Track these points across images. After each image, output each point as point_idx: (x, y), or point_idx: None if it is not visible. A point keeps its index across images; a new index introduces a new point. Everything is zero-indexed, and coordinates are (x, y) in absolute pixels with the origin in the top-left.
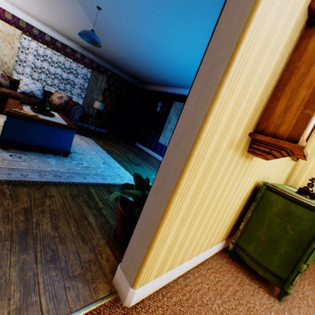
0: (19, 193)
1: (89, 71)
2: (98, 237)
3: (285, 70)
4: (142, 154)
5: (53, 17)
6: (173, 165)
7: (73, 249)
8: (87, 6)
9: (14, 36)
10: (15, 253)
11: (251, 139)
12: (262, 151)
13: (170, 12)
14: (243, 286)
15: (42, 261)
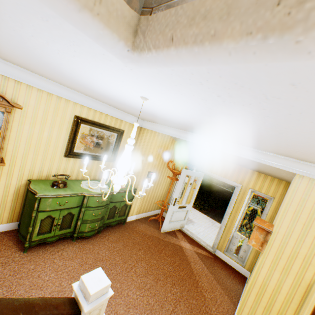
0: None
1: None
2: None
3: None
4: None
5: None
6: None
7: None
8: None
9: None
10: None
11: None
12: None
13: None
14: (0, 246)
15: None
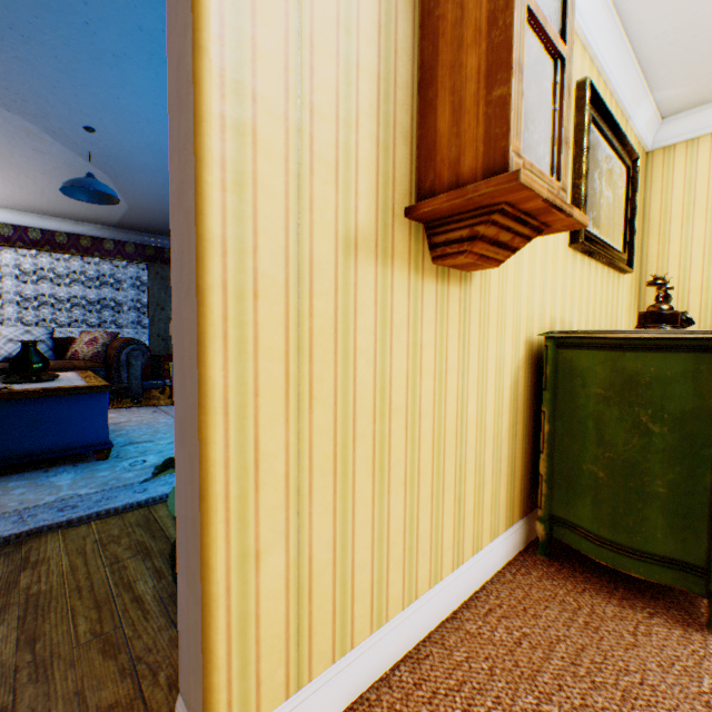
0: None
1: (142, 267)
2: (155, 629)
3: (422, 39)
4: None
5: (26, 189)
6: (186, 342)
7: (68, 687)
8: (67, 136)
9: None
10: None
11: (425, 226)
12: (459, 242)
13: None
14: (601, 627)
15: None
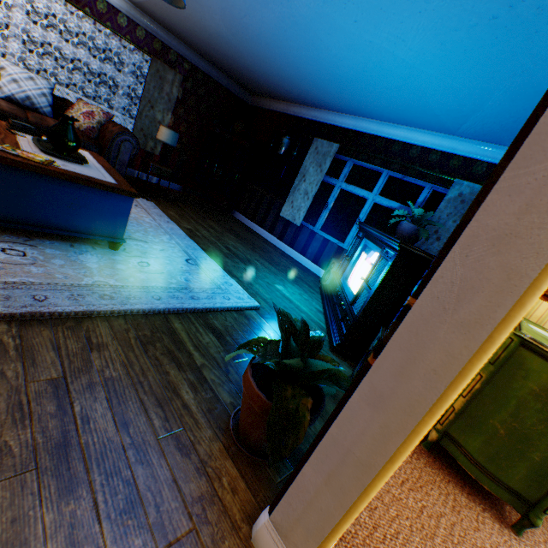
0: (35, 344)
1: (145, 58)
2: (207, 438)
3: None
4: (250, 238)
5: None
6: (430, 353)
7: (166, 474)
8: None
9: None
10: (51, 501)
11: None
12: None
13: None
14: (461, 512)
15: (110, 513)
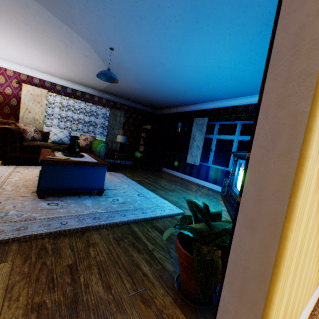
0: (61, 246)
1: (107, 110)
2: (161, 294)
3: None
4: (173, 178)
5: (72, 71)
6: (270, 179)
7: None
8: (100, 51)
9: (41, 95)
10: None
11: None
12: None
13: (182, 28)
14: None
15: None
